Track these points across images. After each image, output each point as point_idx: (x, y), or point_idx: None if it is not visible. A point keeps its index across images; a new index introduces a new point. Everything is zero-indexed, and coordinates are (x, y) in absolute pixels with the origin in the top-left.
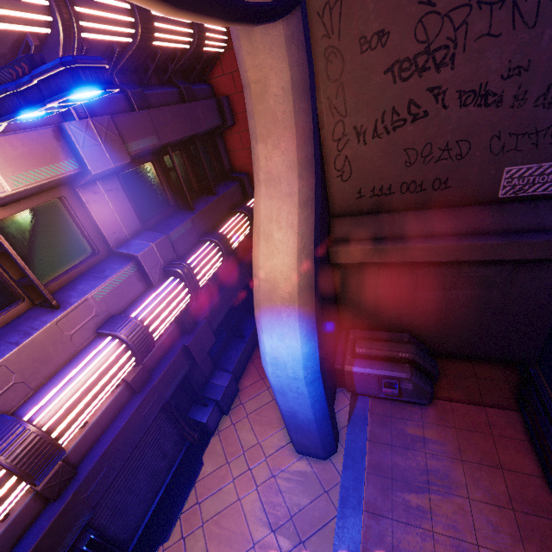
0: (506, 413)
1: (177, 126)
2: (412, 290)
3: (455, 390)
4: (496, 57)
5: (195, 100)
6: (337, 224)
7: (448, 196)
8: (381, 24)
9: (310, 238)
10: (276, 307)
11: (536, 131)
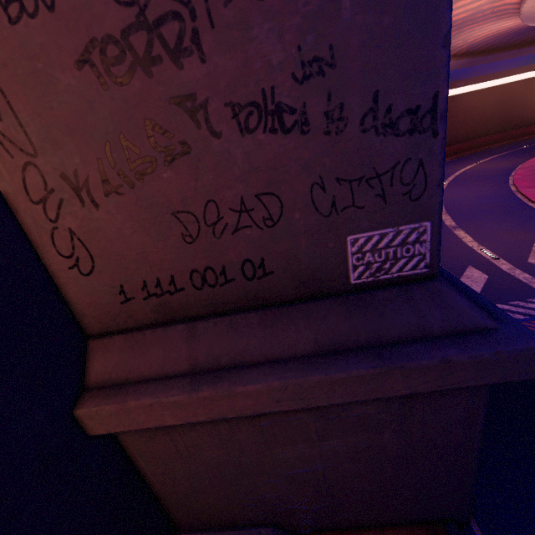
0: None
1: None
2: (261, 447)
3: None
4: (273, 39)
5: None
6: (99, 352)
7: (273, 287)
8: None
9: None
10: None
11: (376, 174)
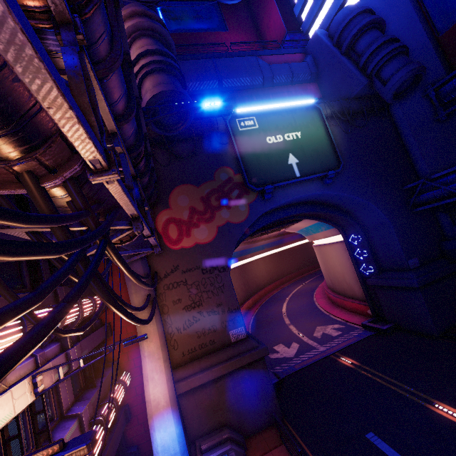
0: (279, 448)
1: (94, 342)
2: (219, 396)
3: (257, 451)
4: (213, 302)
5: (97, 328)
6: (176, 372)
7: (216, 346)
8: (178, 297)
9: (170, 374)
10: (161, 412)
11: (232, 319)
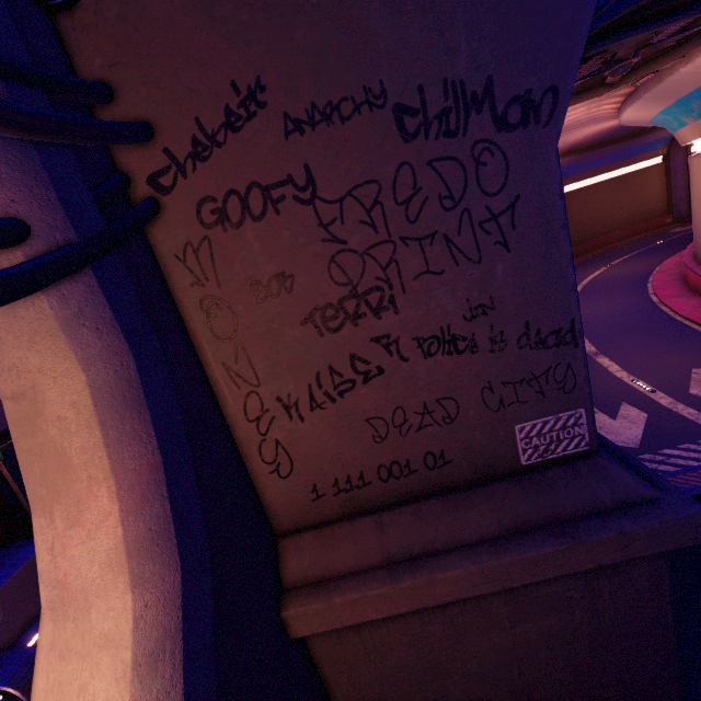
0: None
1: None
2: (452, 640)
3: None
4: (448, 296)
5: None
6: (291, 550)
7: (452, 474)
8: (278, 266)
9: None
10: None
11: (534, 376)
